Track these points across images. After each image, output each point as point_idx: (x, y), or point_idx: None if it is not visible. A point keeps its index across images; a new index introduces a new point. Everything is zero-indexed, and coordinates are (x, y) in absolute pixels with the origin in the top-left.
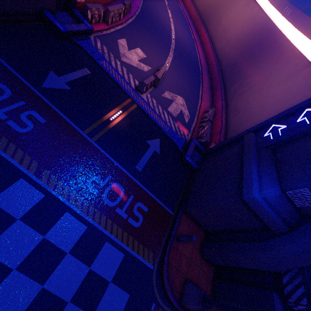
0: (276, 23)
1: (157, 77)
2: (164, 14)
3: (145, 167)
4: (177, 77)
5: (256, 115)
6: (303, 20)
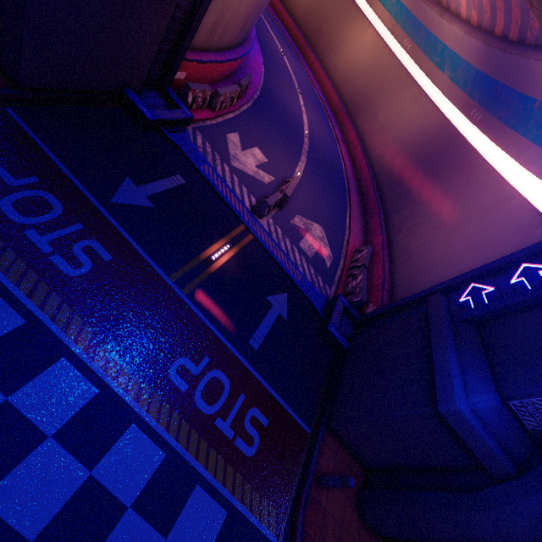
0: (460, 129)
1: (286, 193)
2: (292, 100)
3: (264, 343)
4: (312, 193)
5: (440, 264)
6: (501, 131)
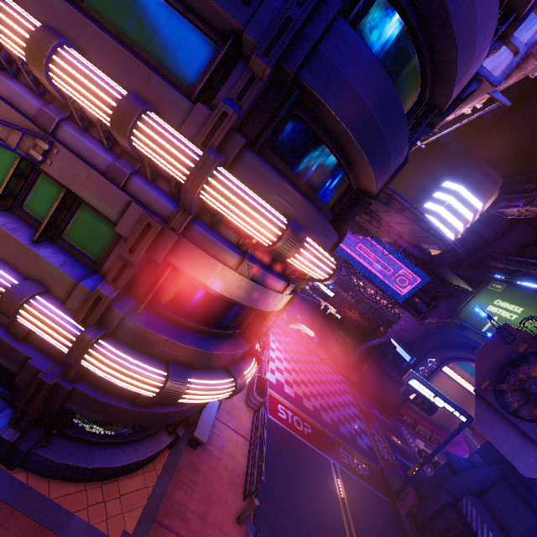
0: None
1: (438, 460)
2: None
3: (401, 460)
4: None
5: None
6: None
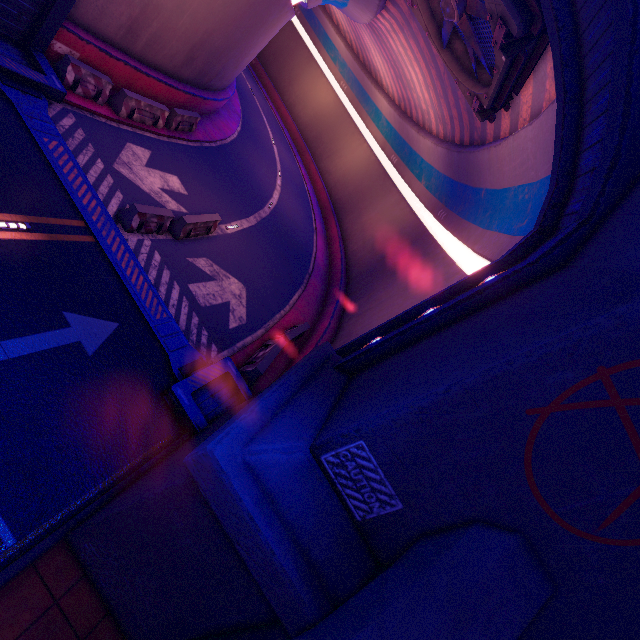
0: (430, 229)
1: (183, 218)
2: (265, 175)
3: (0, 367)
4: (248, 252)
5: None
6: (458, 224)
